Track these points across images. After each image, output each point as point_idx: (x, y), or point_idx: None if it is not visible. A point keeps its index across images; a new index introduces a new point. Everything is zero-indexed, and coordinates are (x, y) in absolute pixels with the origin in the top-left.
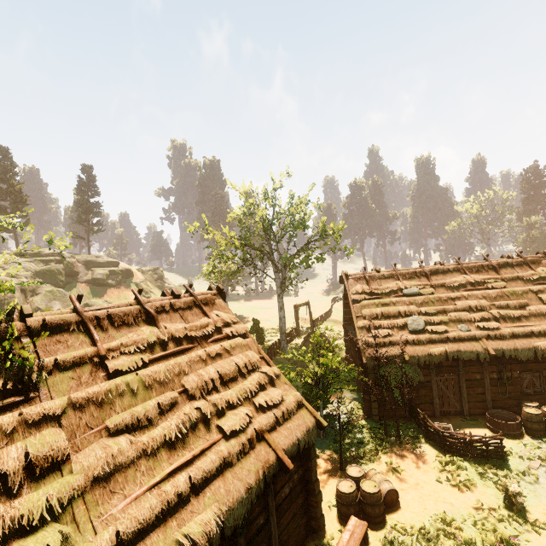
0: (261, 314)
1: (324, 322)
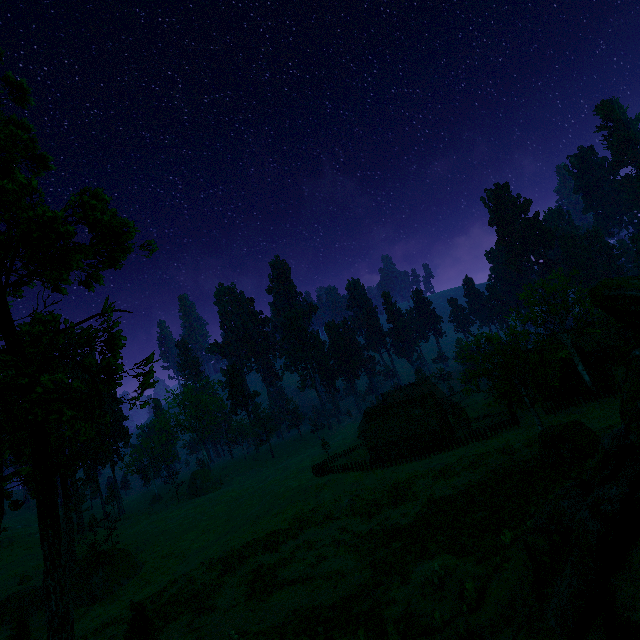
0: (456, 489)
1: (468, 443)
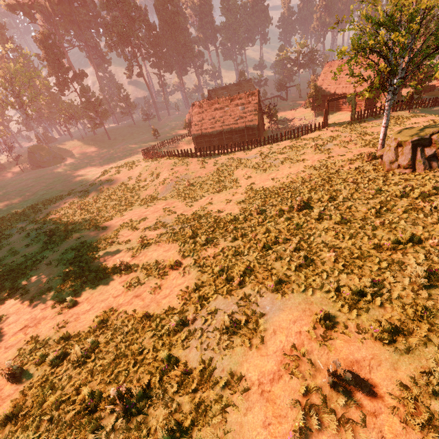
0: (277, 181)
1: (281, 141)
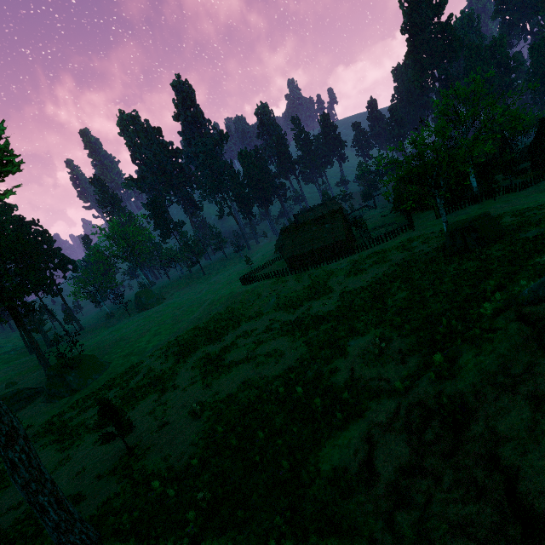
0: (366, 281)
1: (371, 247)
